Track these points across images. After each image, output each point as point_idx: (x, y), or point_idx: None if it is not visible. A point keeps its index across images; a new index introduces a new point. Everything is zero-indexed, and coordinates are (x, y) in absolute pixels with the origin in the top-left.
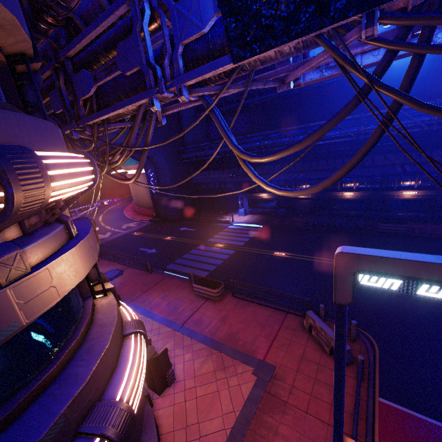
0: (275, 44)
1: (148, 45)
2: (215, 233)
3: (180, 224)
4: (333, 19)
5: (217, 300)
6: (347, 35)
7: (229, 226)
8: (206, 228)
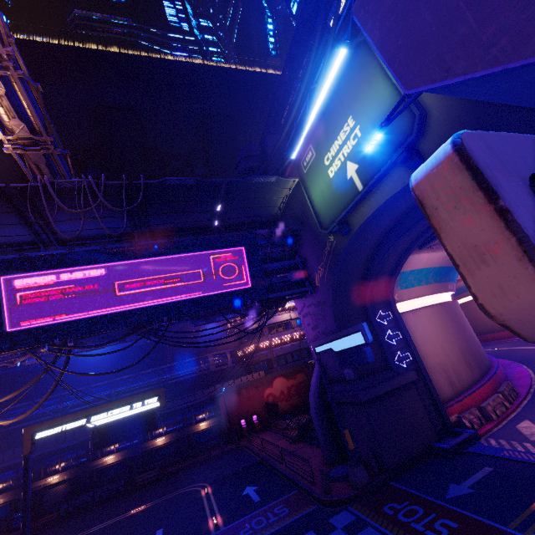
0: (6, 351)
1: None
2: None
3: None
4: (31, 345)
5: None
6: (39, 349)
7: None
8: None
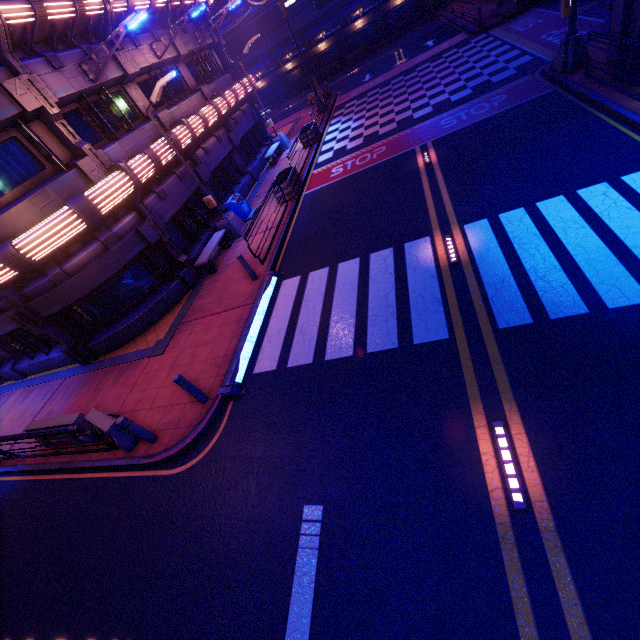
0: None
1: None
2: None
3: None
4: None
5: None
6: None
7: None
8: None
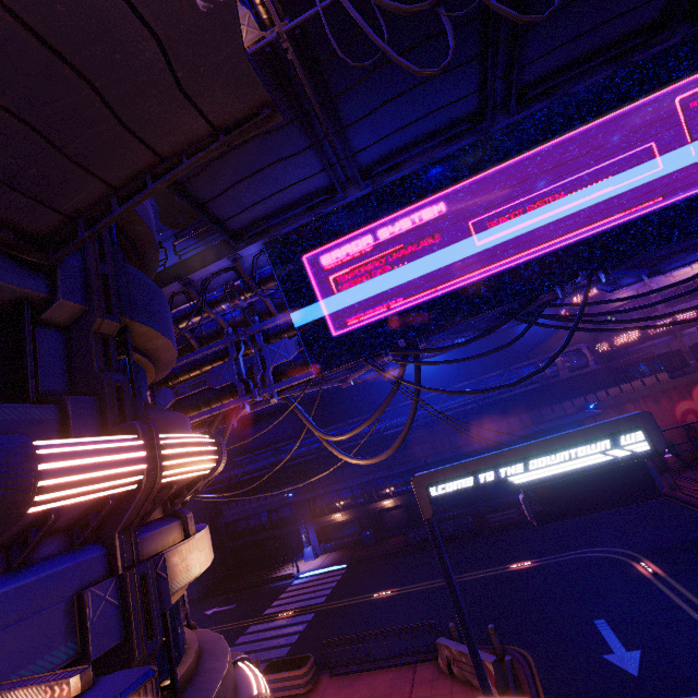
0: (340, 365)
1: (242, 367)
2: (274, 599)
3: (204, 606)
4: (369, 354)
5: (307, 693)
6: (378, 358)
7: (294, 581)
8: (254, 596)
